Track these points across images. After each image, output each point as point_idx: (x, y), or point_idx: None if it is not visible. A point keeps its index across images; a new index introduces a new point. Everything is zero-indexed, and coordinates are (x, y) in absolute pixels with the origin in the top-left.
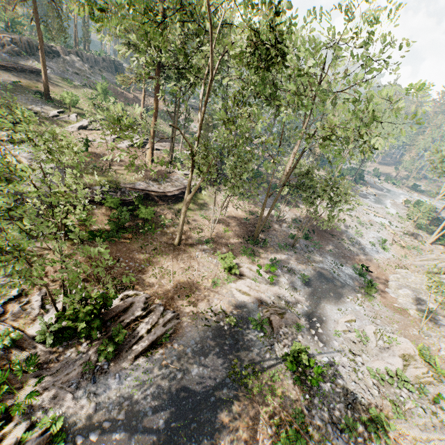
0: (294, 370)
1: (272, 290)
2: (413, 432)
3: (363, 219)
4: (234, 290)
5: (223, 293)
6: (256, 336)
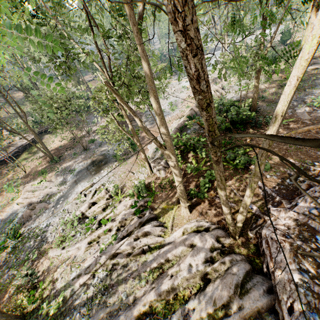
0: (3, 244)
1: (44, 192)
2: (54, 254)
3: (170, 92)
4: (15, 205)
5: (8, 209)
6: (10, 229)
